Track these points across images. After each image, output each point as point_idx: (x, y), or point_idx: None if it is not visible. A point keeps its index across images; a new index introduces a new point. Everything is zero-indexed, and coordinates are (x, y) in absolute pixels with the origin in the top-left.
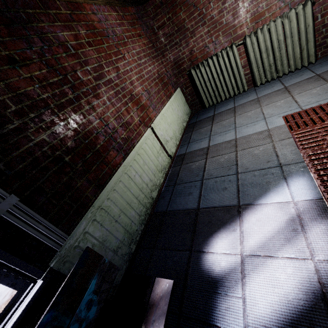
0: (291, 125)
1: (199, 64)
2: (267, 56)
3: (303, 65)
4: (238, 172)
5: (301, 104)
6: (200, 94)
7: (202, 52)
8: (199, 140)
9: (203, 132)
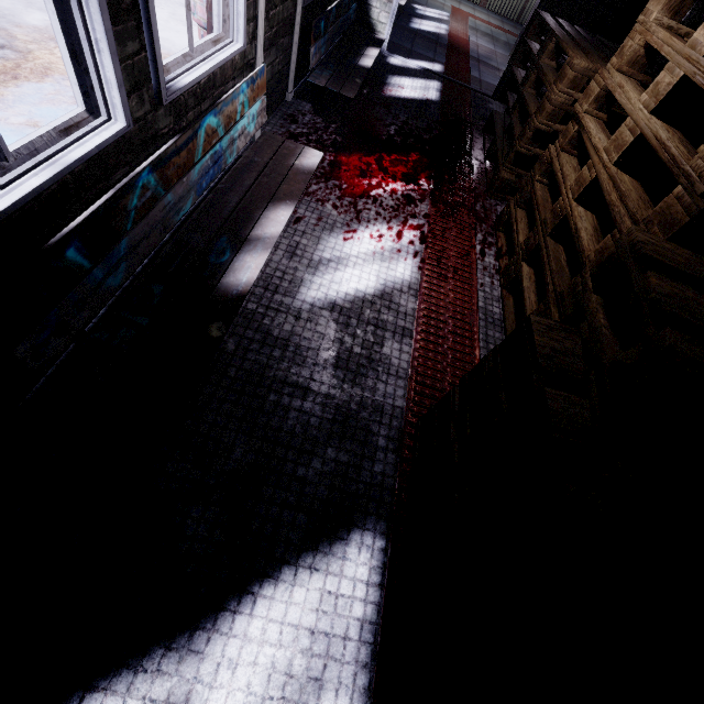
0: (453, 8)
1: None
2: None
3: (474, 1)
4: (428, 3)
5: (461, 8)
6: None
7: None
8: None
9: None
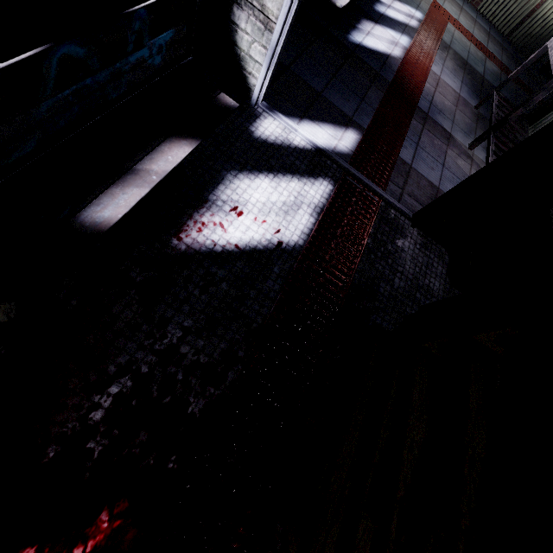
0: (434, 4)
1: None
2: None
3: None
4: None
5: (444, 5)
6: None
7: None
8: None
9: None
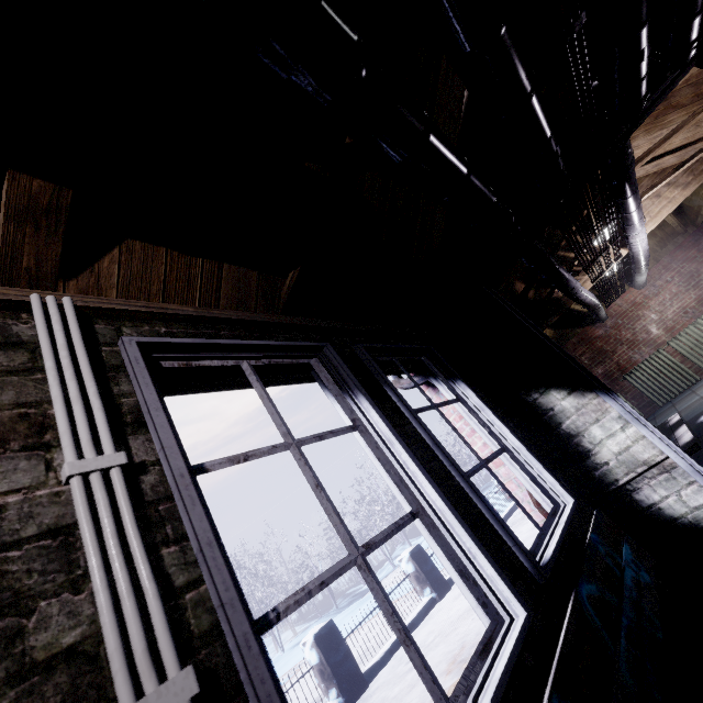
0: None
1: (631, 370)
2: (699, 349)
3: None
4: None
5: None
6: (644, 395)
7: (629, 362)
8: (666, 416)
9: (668, 413)
